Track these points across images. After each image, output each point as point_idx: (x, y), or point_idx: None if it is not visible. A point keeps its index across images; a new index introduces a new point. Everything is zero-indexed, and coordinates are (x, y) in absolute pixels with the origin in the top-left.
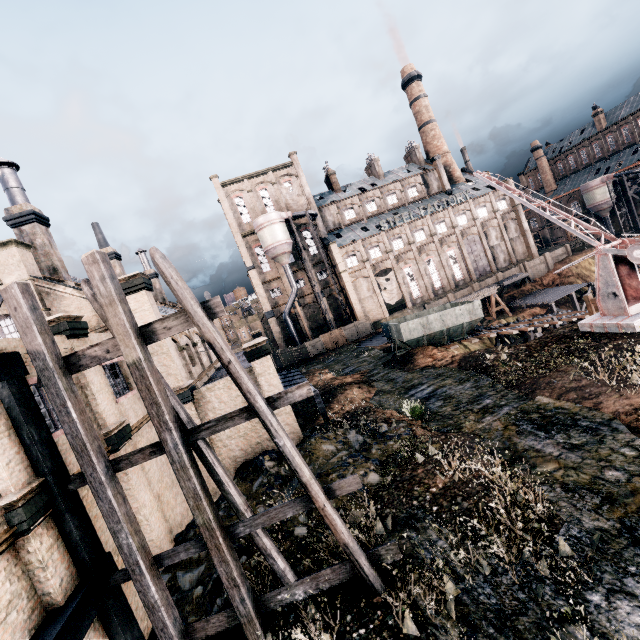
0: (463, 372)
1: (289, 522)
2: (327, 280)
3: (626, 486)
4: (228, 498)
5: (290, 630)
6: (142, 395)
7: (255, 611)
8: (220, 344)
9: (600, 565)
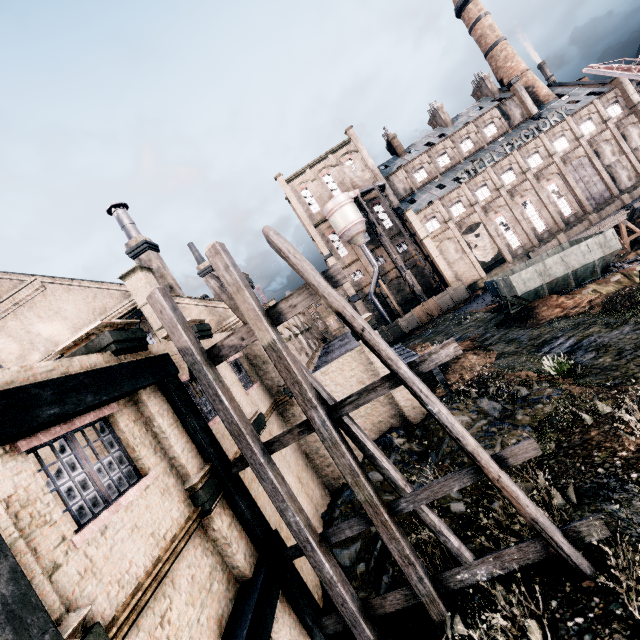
0: (613, 315)
1: (441, 498)
2: (408, 251)
3: None
4: (384, 473)
5: (479, 613)
6: (282, 376)
7: (435, 591)
8: (350, 312)
9: None
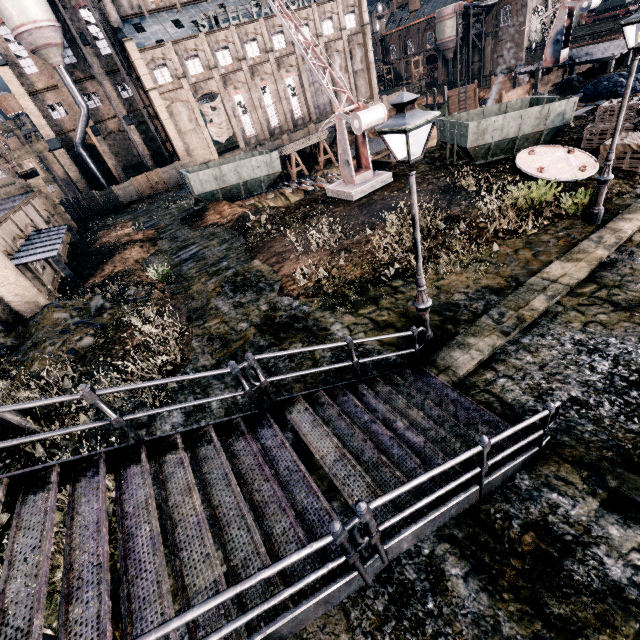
0: (231, 233)
1: None
2: (135, 99)
3: (242, 334)
4: None
5: None
6: None
7: None
8: None
9: (184, 390)
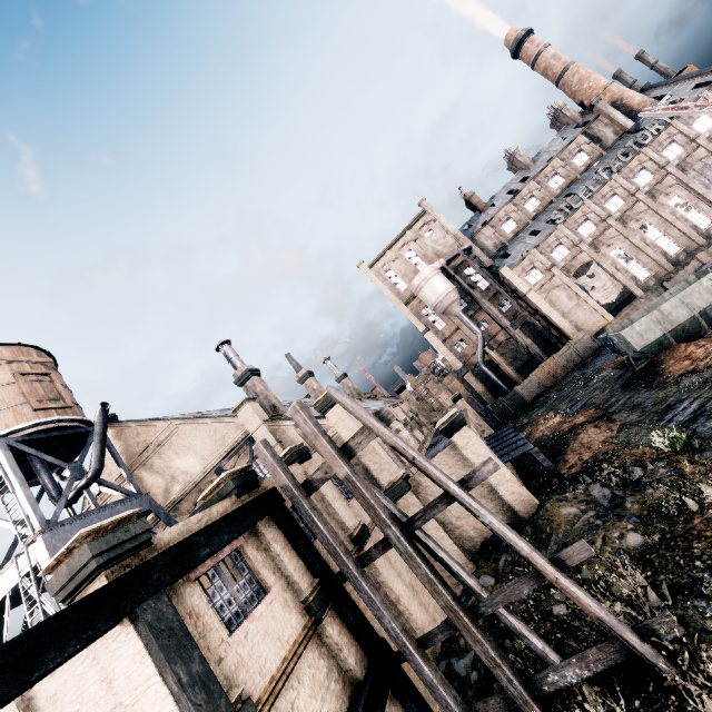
0: None
1: (544, 601)
2: (513, 309)
3: None
4: (460, 580)
5: None
6: (359, 502)
7: (527, 693)
8: (401, 445)
9: None
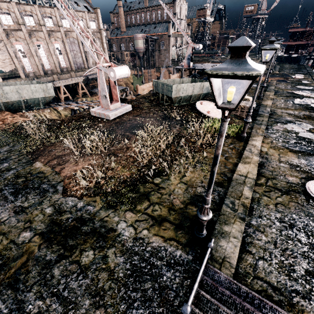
0: (12, 136)
1: None
2: None
3: (24, 247)
4: None
5: None
6: None
7: None
8: None
9: None
